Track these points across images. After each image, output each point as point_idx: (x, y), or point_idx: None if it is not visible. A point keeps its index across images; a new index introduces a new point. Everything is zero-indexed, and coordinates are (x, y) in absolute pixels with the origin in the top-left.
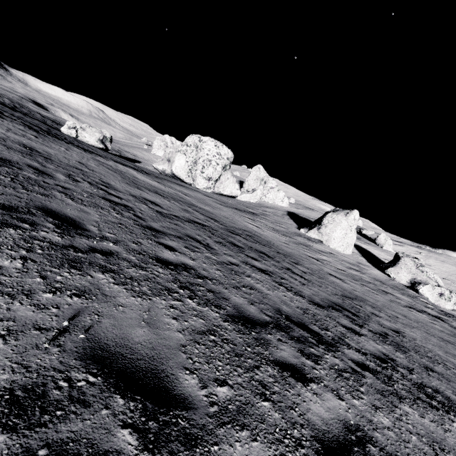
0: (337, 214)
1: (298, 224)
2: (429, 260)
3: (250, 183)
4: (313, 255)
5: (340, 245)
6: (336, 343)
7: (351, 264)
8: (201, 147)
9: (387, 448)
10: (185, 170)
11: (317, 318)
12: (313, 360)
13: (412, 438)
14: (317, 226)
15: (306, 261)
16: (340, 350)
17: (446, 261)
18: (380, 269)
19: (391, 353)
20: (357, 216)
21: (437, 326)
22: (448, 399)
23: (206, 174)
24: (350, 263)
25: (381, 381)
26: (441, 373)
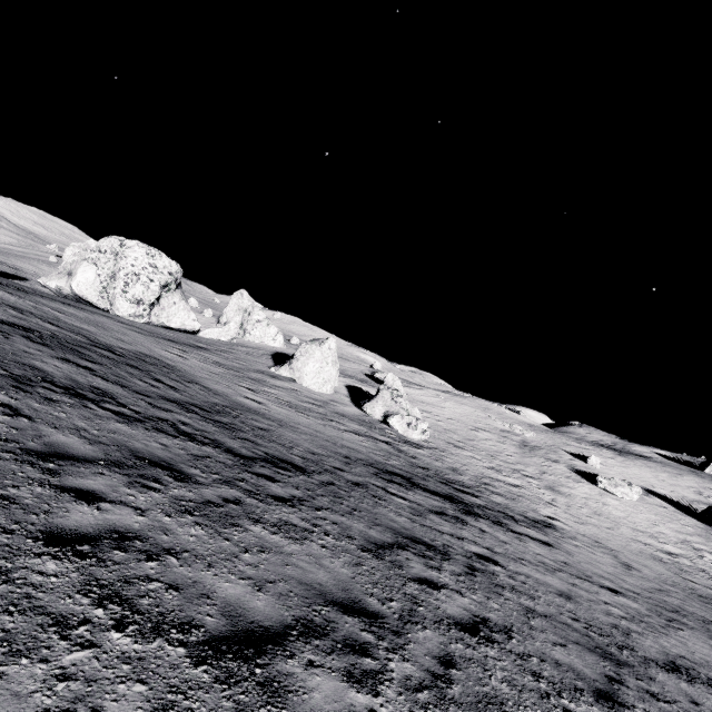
0: (311, 344)
1: (278, 364)
2: (446, 403)
3: (229, 316)
4: (252, 386)
5: (314, 382)
6: (103, 401)
7: (315, 400)
8: (122, 254)
9: (23, 413)
10: (96, 288)
11: (111, 394)
12: (26, 391)
13: (79, 423)
14: (289, 361)
15: (222, 385)
16: (98, 403)
17: (467, 404)
18: (362, 408)
19: (200, 424)
20: (333, 344)
21: (364, 443)
22: (218, 443)
23: (133, 295)
24: (315, 400)
25: (120, 417)
26: (261, 444)
